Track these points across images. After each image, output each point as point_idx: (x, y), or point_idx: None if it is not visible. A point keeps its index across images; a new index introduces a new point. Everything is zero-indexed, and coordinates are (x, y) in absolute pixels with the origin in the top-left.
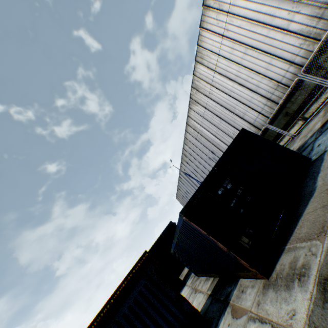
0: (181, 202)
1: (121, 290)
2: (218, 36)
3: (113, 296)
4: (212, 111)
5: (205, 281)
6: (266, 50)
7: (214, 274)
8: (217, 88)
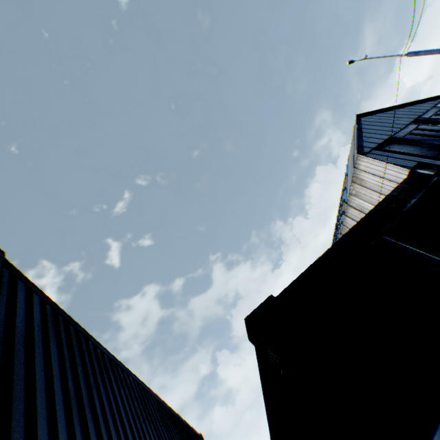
0: None
1: None
2: None
3: None
4: None
5: None
6: None
7: None
8: None
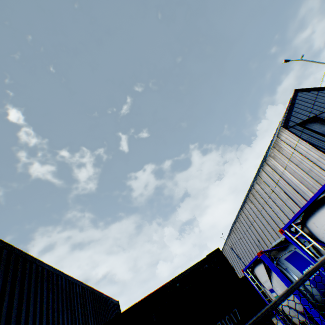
0: None
1: None
2: (271, 180)
3: None
4: (262, 215)
5: None
6: (300, 206)
7: None
8: (267, 204)
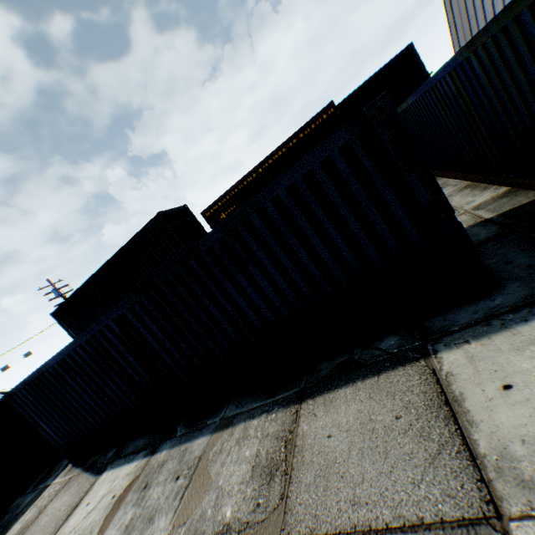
0: (448, 4)
1: (275, 160)
2: None
3: (262, 166)
4: None
5: (465, 189)
6: None
7: (530, 183)
8: None
